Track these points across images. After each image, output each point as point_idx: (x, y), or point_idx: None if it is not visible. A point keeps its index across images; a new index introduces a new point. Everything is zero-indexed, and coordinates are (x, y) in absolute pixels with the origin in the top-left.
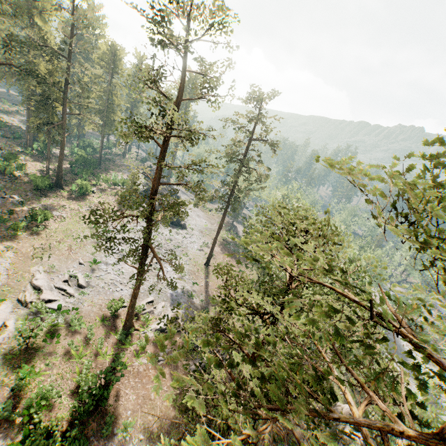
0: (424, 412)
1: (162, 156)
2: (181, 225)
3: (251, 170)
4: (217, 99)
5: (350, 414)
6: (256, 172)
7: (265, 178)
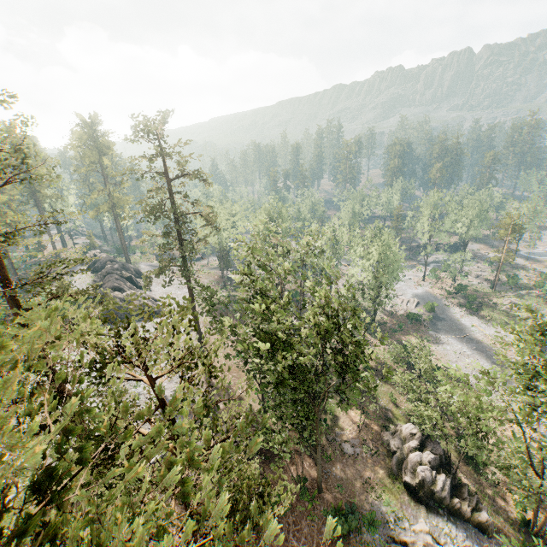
0: (468, 401)
1: (1, 278)
2: (156, 312)
3: (195, 214)
4: (34, 173)
5: (411, 434)
6: (200, 215)
7: (211, 217)
